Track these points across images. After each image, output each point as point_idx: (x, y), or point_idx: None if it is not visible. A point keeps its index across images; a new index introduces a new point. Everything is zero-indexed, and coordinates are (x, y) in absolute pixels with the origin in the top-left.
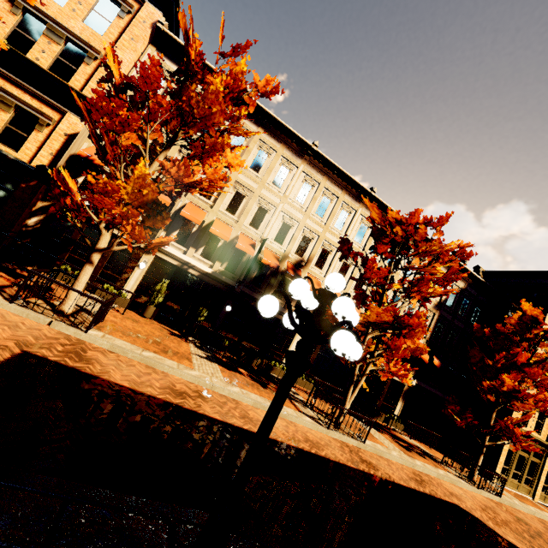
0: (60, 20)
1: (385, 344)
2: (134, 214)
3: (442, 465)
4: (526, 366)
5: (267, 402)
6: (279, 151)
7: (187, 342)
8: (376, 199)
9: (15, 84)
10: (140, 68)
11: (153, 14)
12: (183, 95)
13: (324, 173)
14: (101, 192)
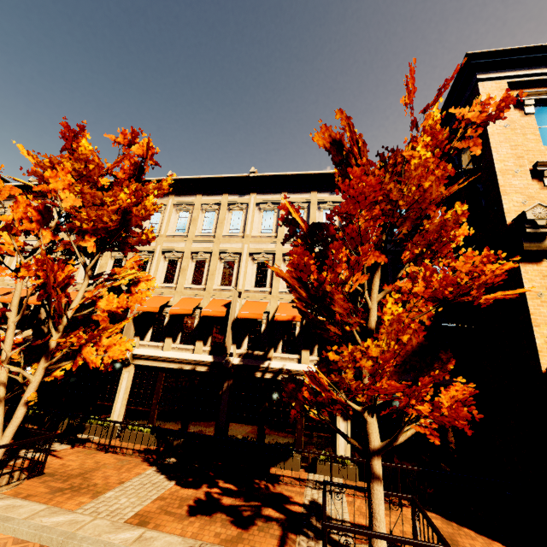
0: None
1: (0, 317)
2: None
3: (299, 539)
4: (326, 224)
5: None
6: None
7: None
8: (178, 181)
9: None
10: None
11: None
12: None
13: None
14: None
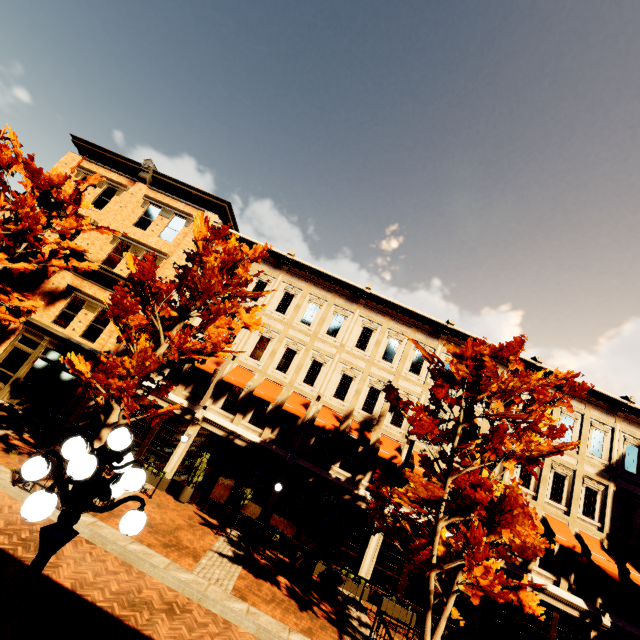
0: (142, 240)
1: (464, 536)
2: (130, 386)
3: None
4: None
5: (283, 632)
6: (330, 301)
7: (219, 535)
8: (457, 332)
9: (103, 291)
10: (137, 266)
11: (211, 218)
12: (188, 276)
13: (385, 314)
14: (102, 369)
